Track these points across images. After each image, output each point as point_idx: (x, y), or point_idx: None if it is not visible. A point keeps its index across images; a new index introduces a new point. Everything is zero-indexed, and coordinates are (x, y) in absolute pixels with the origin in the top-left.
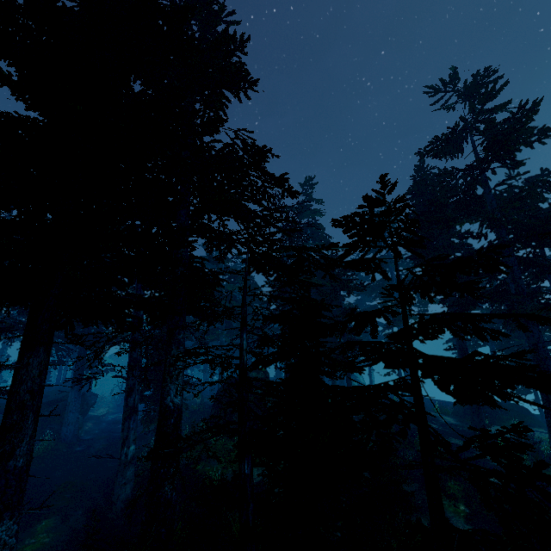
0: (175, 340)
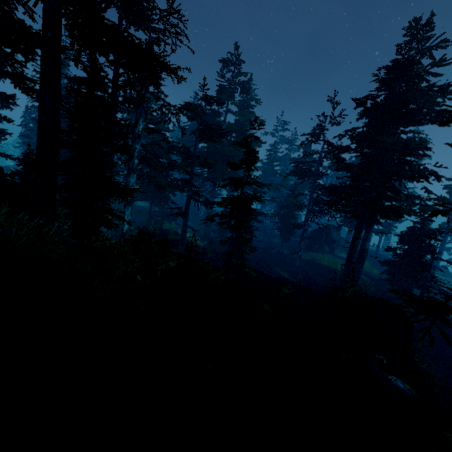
0: (371, 228)
